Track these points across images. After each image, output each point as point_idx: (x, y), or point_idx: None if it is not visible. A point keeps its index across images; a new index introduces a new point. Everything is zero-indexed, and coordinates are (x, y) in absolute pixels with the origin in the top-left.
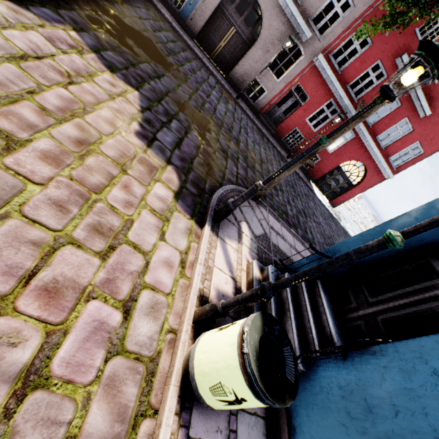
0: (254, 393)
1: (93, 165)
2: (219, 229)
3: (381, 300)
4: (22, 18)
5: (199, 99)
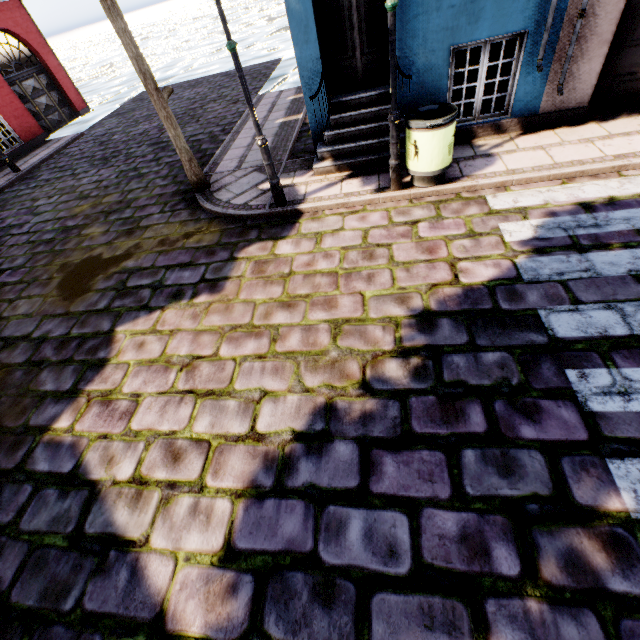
0: (454, 121)
1: (308, 288)
2: (293, 200)
3: (351, 45)
4: (116, 450)
5: (4, 292)
